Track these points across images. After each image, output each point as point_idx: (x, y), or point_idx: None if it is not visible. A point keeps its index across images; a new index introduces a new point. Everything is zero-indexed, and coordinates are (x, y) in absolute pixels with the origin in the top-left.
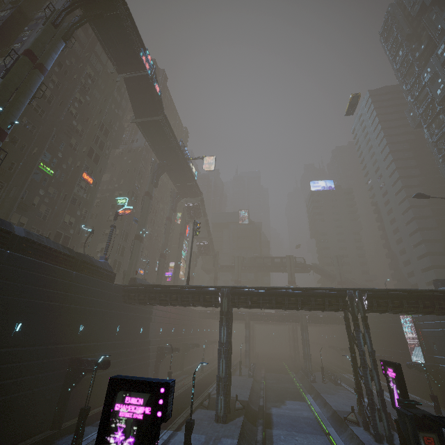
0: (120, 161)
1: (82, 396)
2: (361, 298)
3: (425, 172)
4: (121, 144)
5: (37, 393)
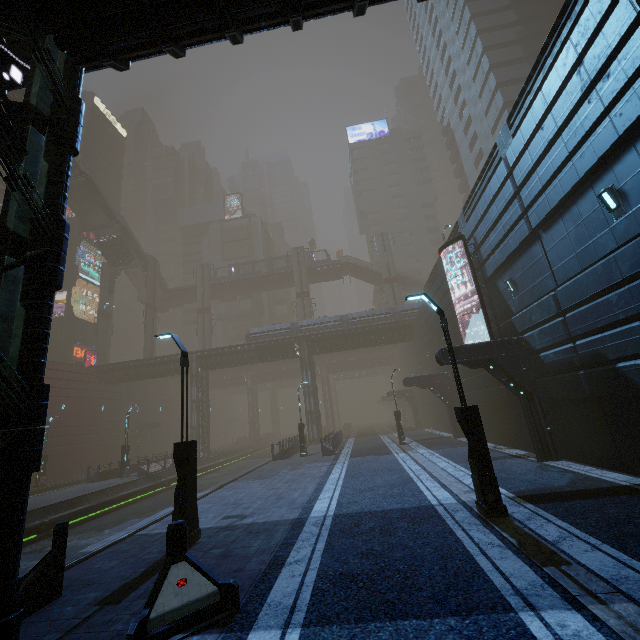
0: None
1: None
2: None
3: (527, 15)
4: None
5: None
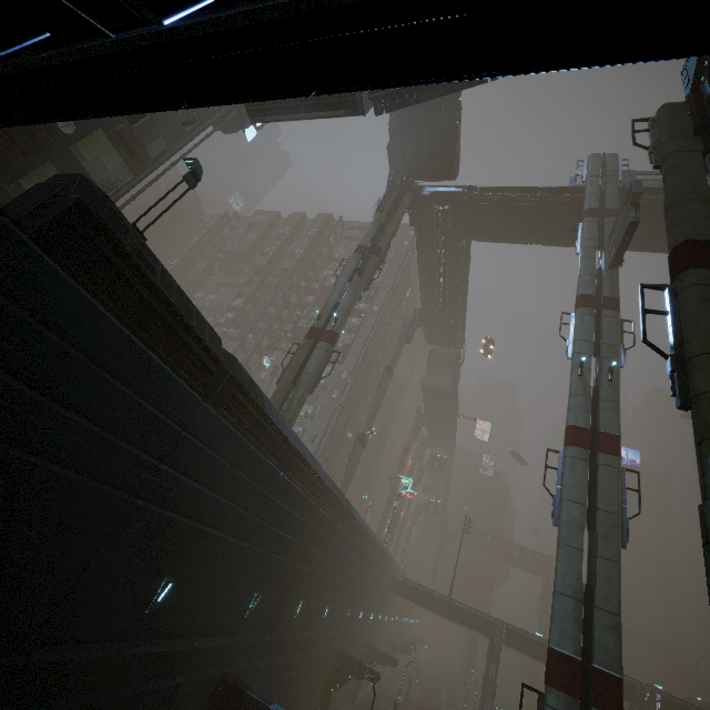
0: None
1: None
2: (653, 697)
3: None
4: None
5: None
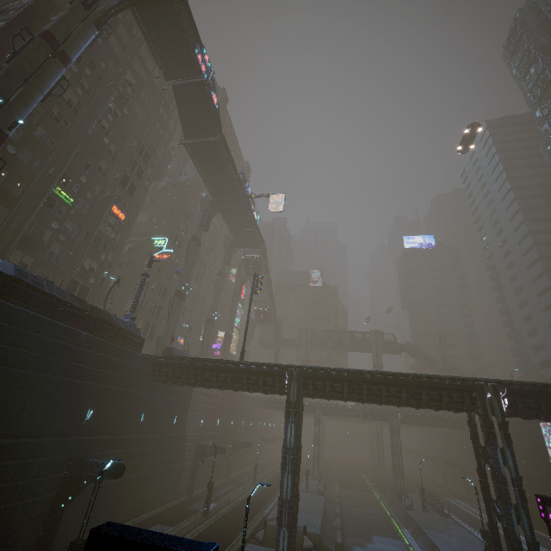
0: (163, 198)
1: (83, 514)
2: (497, 395)
3: None
4: (165, 177)
5: (12, 511)
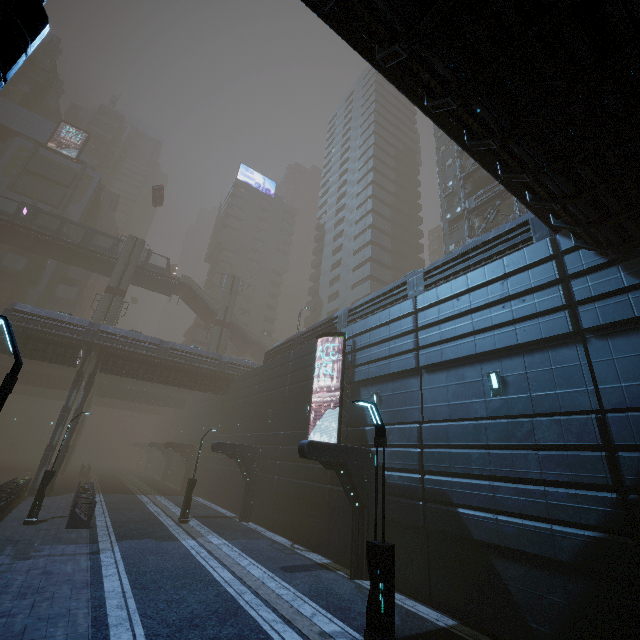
0: None
1: None
2: None
3: (400, 195)
4: None
5: None
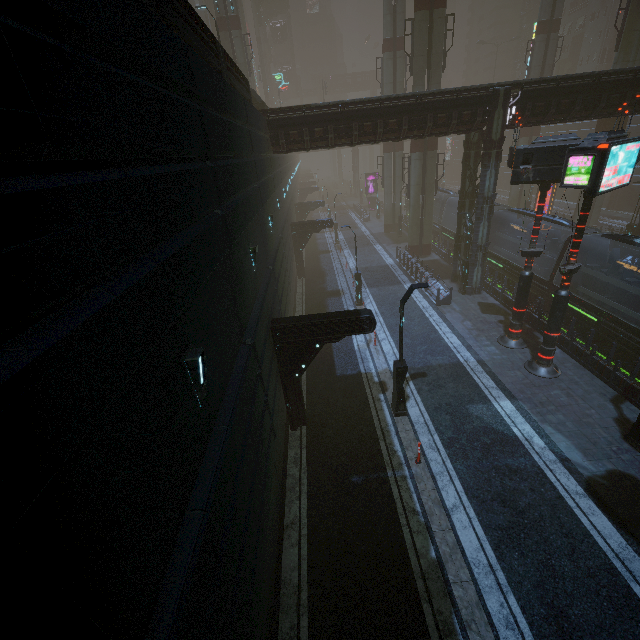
0: None
1: None
2: None
3: None
4: None
5: None
